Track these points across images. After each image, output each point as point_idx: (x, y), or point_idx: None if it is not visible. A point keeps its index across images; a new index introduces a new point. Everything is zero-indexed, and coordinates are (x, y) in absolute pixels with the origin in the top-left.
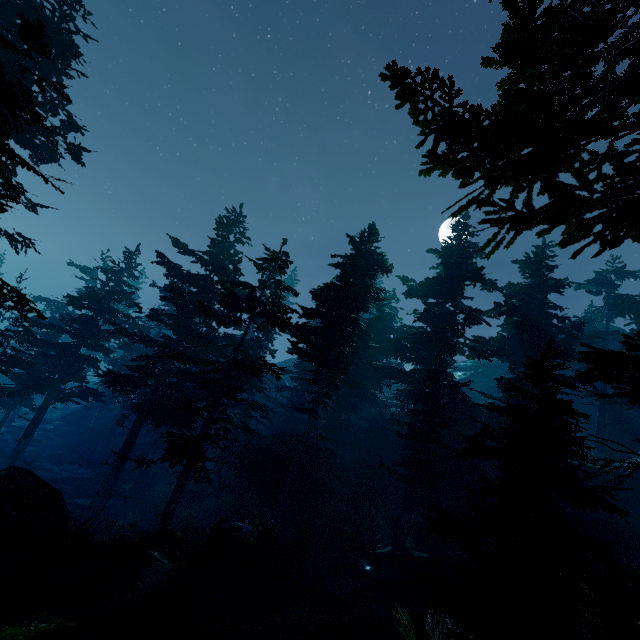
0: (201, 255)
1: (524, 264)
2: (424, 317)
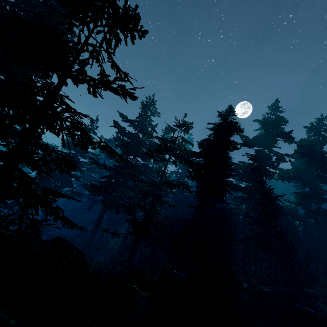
0: (134, 122)
1: (310, 128)
2: (254, 157)
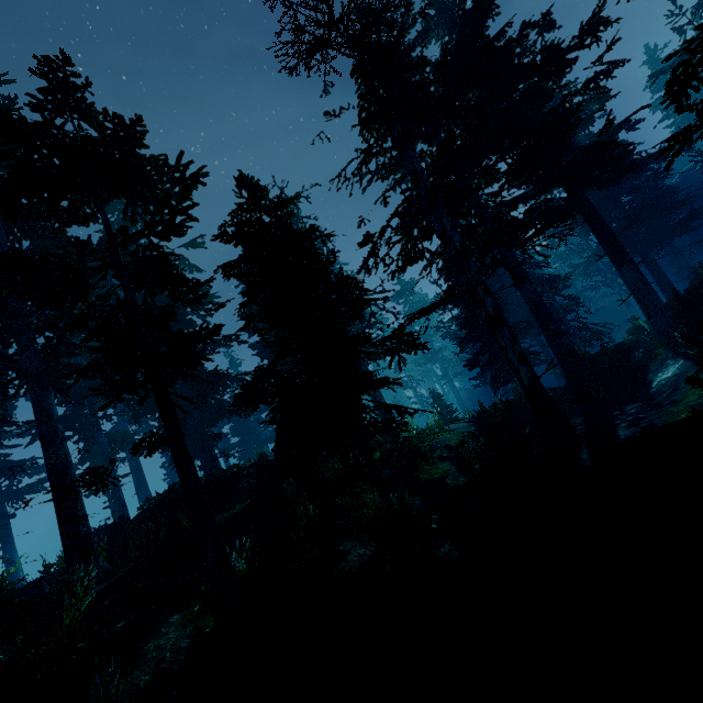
0: None
1: None
2: None
